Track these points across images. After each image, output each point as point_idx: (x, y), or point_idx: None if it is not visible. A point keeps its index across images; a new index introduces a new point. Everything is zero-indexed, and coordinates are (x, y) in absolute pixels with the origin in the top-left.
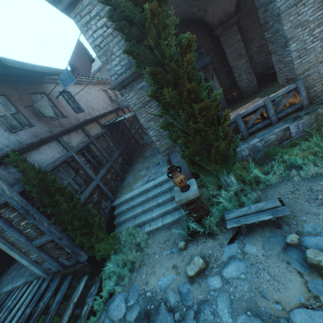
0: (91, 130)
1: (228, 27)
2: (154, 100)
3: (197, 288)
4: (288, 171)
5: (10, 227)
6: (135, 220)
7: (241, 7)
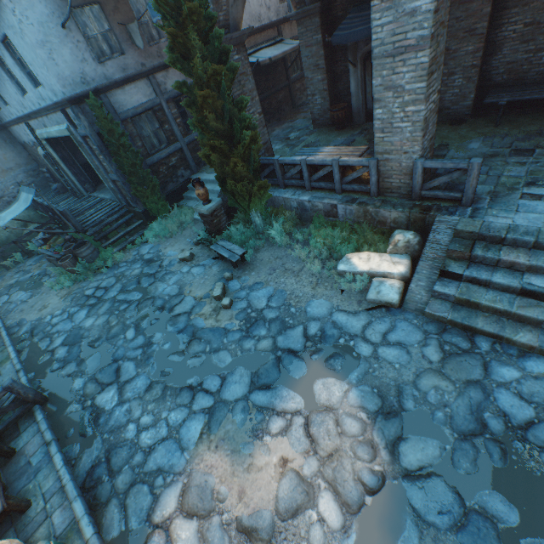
0: None
1: None
2: None
3: (178, 266)
4: (303, 244)
5: (94, 155)
6: (196, 203)
7: None
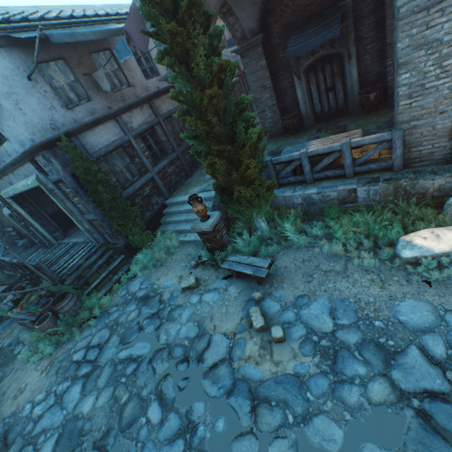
0: (162, 106)
1: None
2: None
3: (183, 297)
4: (325, 239)
5: (67, 199)
6: (177, 225)
7: None
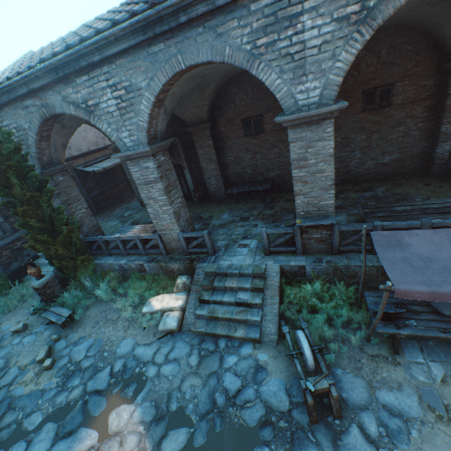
0: None
1: (200, 129)
2: (56, 198)
3: (10, 339)
4: (125, 296)
5: None
6: None
7: (223, 112)
